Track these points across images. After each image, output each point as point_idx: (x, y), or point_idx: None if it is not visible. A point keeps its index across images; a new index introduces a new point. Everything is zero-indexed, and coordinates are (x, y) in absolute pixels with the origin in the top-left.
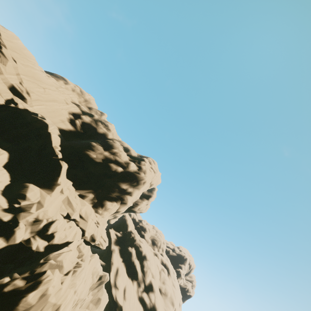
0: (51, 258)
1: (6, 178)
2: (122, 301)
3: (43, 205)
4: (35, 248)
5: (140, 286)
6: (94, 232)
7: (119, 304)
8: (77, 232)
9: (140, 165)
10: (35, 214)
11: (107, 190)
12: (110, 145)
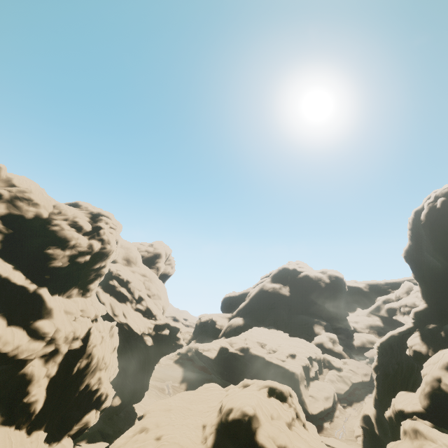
0: (91, 344)
1: (20, 331)
2: (125, 320)
3: (62, 327)
4: (78, 346)
5: (133, 303)
6: (96, 311)
7: (124, 323)
8: (89, 321)
9: (101, 237)
10: (64, 334)
11: (85, 277)
12: (63, 239)
